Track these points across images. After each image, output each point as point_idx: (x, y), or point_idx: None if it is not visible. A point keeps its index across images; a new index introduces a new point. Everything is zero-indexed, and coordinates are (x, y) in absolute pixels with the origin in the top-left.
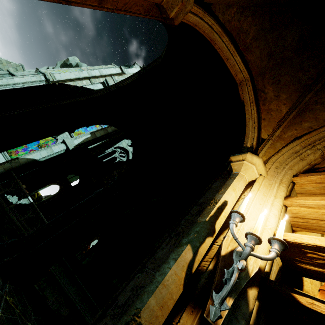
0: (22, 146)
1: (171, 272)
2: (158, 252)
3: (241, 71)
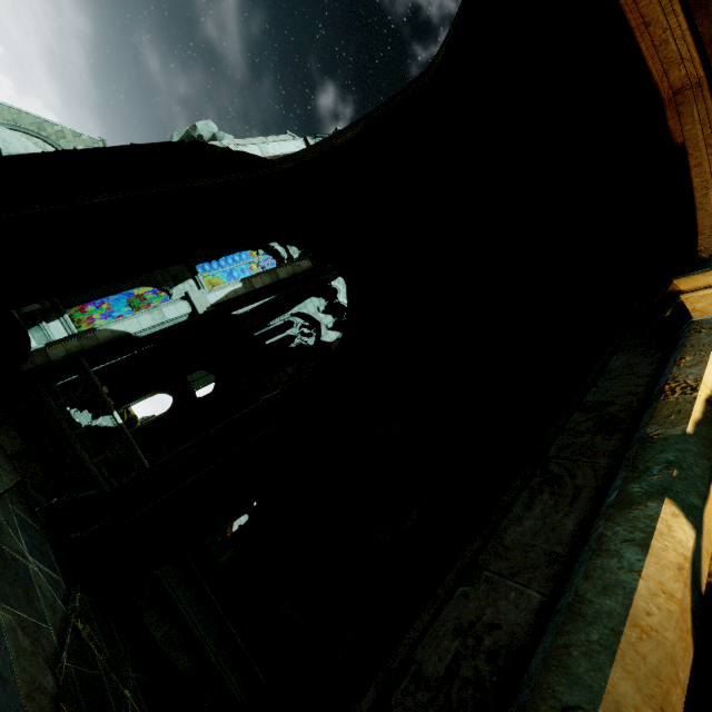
0: (100, 310)
1: (647, 585)
2: (505, 527)
3: (683, 61)
